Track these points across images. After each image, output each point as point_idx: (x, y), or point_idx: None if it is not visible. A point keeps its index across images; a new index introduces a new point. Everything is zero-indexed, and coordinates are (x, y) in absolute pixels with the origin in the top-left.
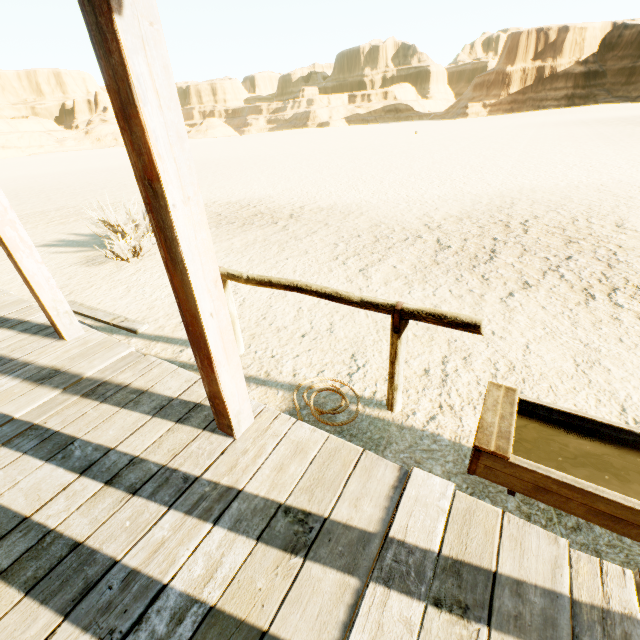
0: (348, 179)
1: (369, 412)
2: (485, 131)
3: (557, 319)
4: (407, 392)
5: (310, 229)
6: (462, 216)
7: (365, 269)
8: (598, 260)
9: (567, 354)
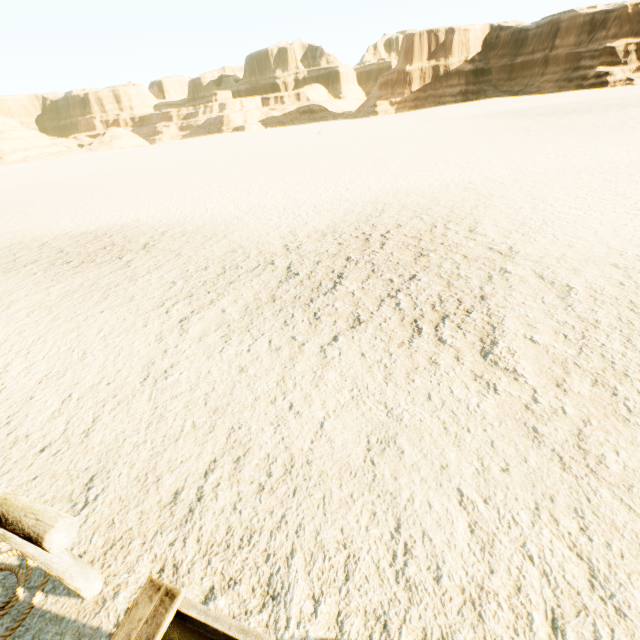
0: (234, 192)
1: (49, 606)
2: (389, 129)
3: (371, 372)
4: (129, 546)
5: (156, 263)
6: (328, 231)
7: (188, 318)
8: (440, 277)
9: (363, 431)
